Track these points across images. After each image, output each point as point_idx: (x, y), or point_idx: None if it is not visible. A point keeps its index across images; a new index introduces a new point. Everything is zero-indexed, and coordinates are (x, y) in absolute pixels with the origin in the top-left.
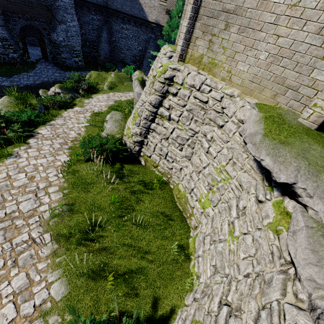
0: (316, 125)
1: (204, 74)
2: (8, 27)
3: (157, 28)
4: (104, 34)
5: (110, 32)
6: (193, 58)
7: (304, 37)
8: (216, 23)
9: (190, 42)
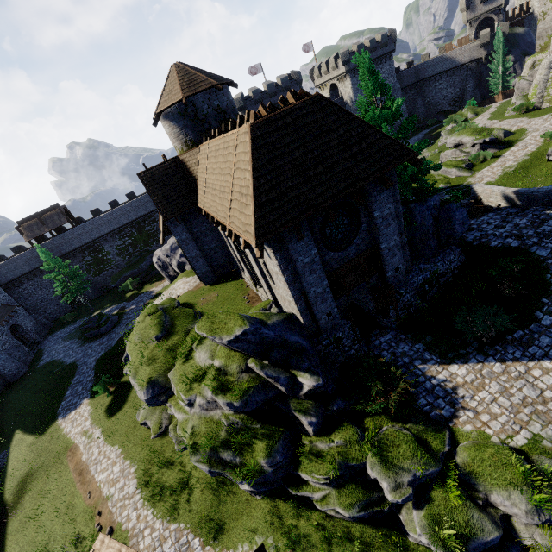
0: None
1: None
2: None
3: (472, 64)
4: (419, 101)
5: (423, 97)
6: None
7: None
8: None
9: None
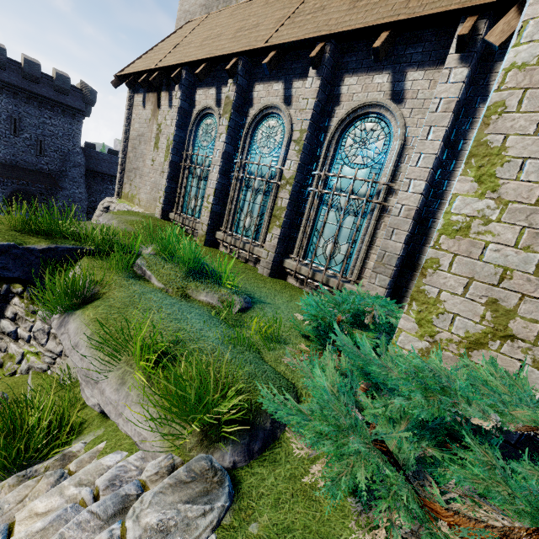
0: (160, 216)
1: (128, 203)
2: None
3: None
4: None
5: None
6: (125, 195)
7: (158, 178)
8: (132, 174)
9: (123, 186)
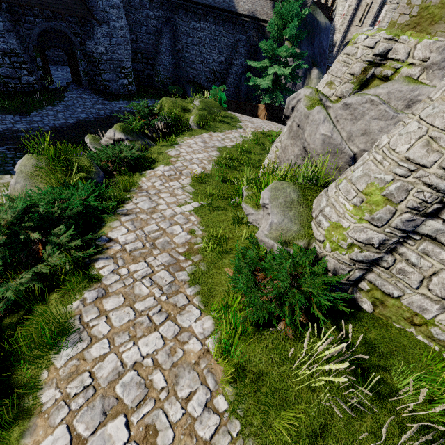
0: None
1: None
2: (19, 32)
3: (251, 23)
4: (165, 39)
5: (174, 35)
6: None
7: None
8: None
9: None
